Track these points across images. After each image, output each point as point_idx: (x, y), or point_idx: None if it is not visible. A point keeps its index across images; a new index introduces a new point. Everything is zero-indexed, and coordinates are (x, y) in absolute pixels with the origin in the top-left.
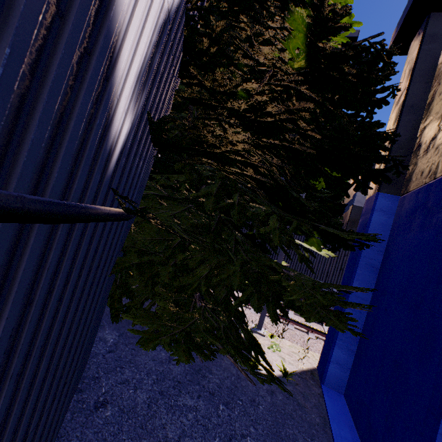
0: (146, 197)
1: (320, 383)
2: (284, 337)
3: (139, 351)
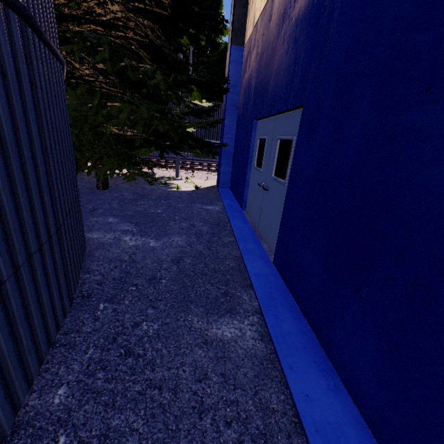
0: None
1: (218, 188)
2: (194, 176)
3: (99, 196)
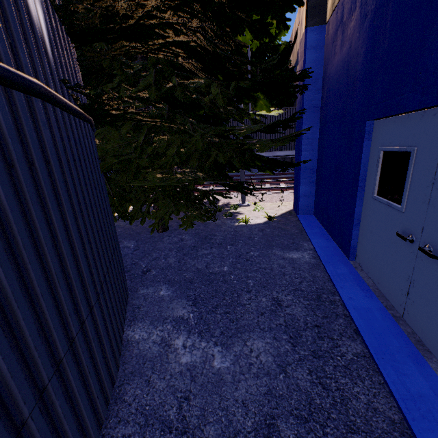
0: None
1: (296, 215)
2: (264, 200)
3: (156, 244)
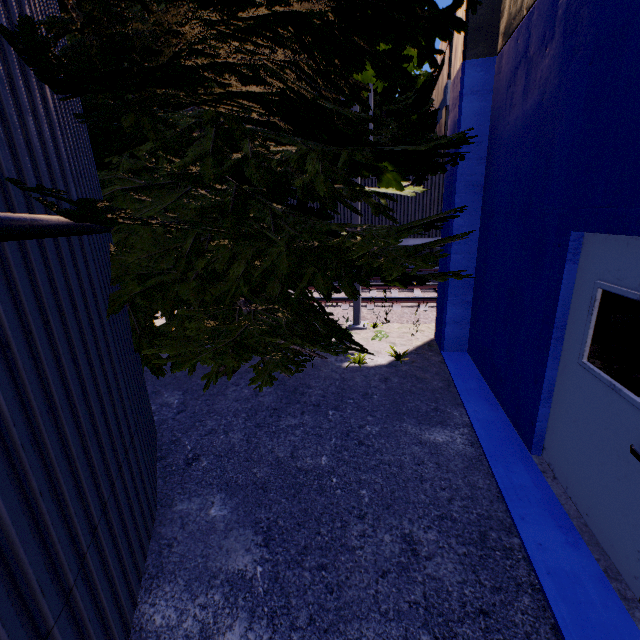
0: (113, 199)
1: (440, 351)
2: (389, 321)
3: (215, 400)
